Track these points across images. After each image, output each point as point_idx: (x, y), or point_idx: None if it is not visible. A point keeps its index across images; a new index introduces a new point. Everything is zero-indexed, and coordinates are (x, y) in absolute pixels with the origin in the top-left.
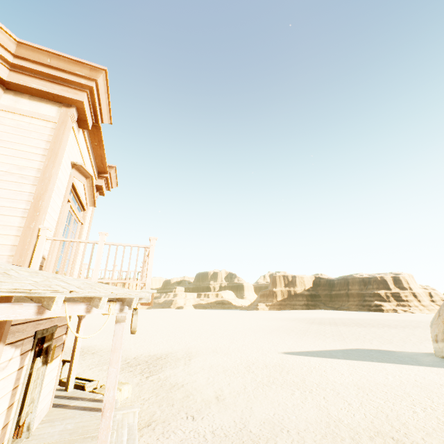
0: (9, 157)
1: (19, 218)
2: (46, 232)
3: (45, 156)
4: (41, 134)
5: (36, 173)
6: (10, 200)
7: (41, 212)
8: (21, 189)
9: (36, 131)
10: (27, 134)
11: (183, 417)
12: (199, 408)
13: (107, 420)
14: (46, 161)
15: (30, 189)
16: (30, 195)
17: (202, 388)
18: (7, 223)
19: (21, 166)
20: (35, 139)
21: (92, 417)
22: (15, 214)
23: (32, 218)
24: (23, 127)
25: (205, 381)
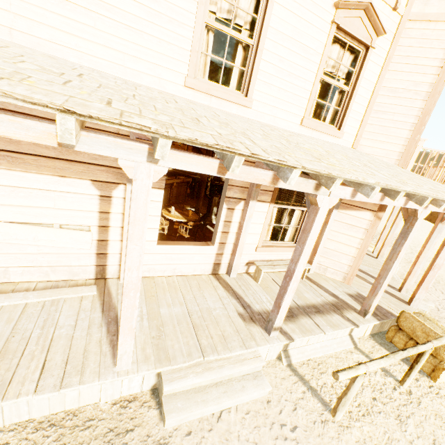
0: (408, 73)
1: (407, 131)
2: (422, 143)
3: (439, 68)
4: (442, 41)
5: (428, 88)
6: (403, 115)
7: (424, 126)
8: (412, 105)
9: (437, 39)
10: (428, 44)
11: (431, 288)
12: (444, 289)
13: (434, 272)
14: (440, 75)
15: (419, 105)
16: (418, 110)
17: (440, 275)
18: (398, 135)
19: (416, 82)
20: (434, 49)
21: (368, 258)
22: (405, 127)
23: (417, 131)
24: (426, 36)
25: (442, 271)
